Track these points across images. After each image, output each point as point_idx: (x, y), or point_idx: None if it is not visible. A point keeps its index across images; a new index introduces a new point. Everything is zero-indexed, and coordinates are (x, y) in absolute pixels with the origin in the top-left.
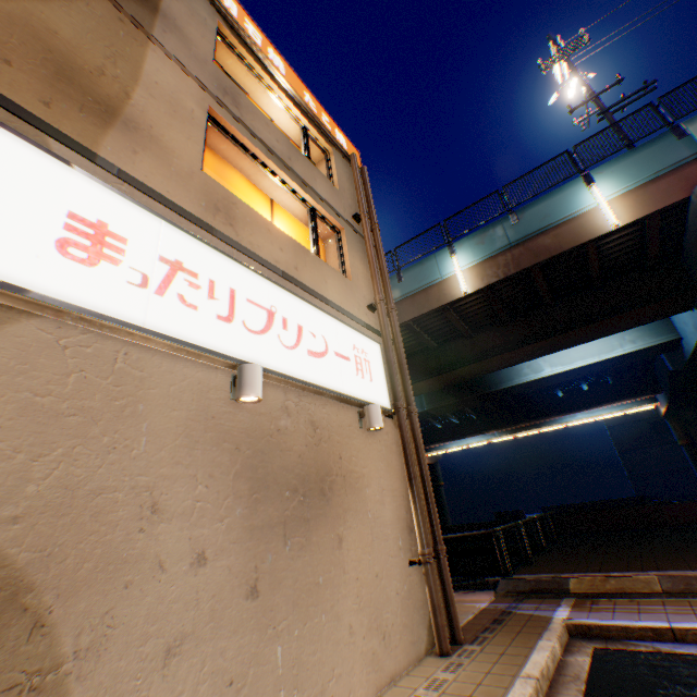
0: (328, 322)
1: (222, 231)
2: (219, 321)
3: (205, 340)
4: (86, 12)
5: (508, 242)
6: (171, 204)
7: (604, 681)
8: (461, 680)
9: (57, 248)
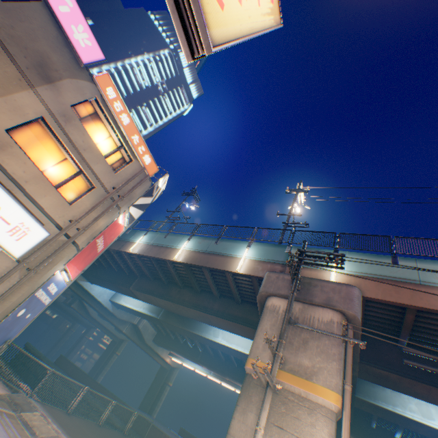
0: (14, 205)
1: None
2: None
3: None
4: (2, 73)
5: (206, 249)
6: None
7: None
8: None
9: None
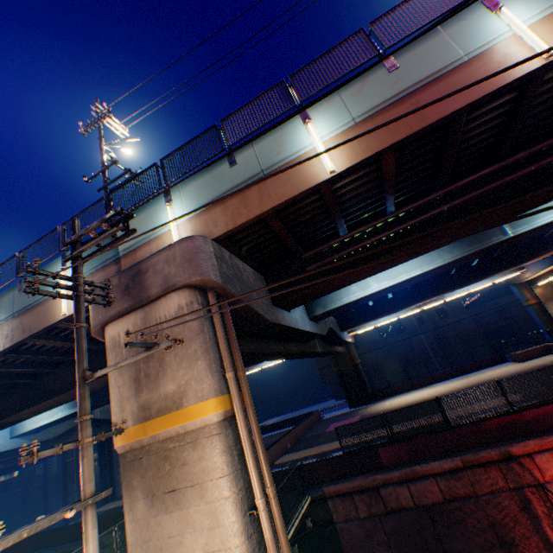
0: None
1: None
2: None
3: None
4: None
5: (14, 311)
6: None
7: None
8: None
9: None
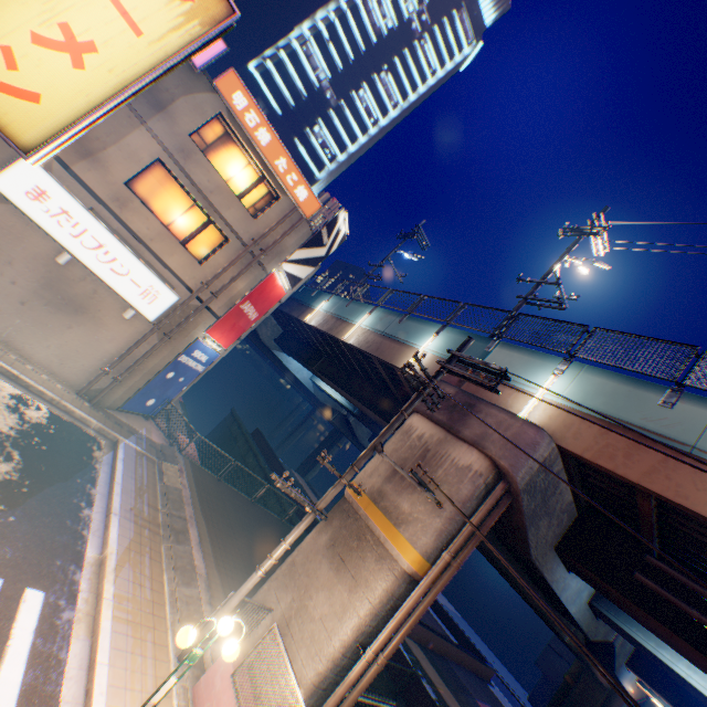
0: (141, 268)
1: (114, 209)
2: (71, 236)
3: (59, 237)
4: (112, 116)
5: (384, 330)
6: (93, 192)
7: (74, 425)
8: (57, 387)
9: (26, 193)
